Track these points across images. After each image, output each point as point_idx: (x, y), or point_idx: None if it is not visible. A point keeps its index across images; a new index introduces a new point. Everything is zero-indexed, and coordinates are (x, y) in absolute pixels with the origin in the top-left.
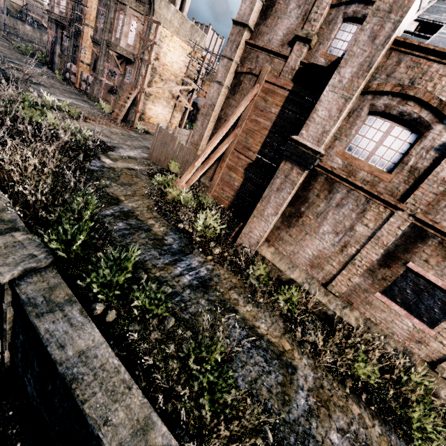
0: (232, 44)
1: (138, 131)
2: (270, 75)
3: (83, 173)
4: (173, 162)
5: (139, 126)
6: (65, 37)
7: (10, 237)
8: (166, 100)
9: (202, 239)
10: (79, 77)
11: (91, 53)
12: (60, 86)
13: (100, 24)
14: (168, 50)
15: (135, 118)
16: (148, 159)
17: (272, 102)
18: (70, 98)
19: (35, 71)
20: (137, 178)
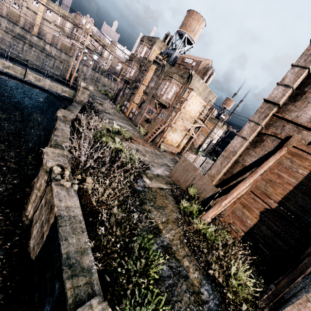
0: (260, 114)
1: (159, 149)
2: (300, 143)
3: (134, 195)
4: (193, 188)
5: (162, 146)
6: (127, 88)
7: (89, 308)
8: (181, 131)
9: (233, 297)
10: (129, 109)
11: (140, 98)
12: (118, 114)
13: (151, 84)
14: (191, 103)
15: (160, 140)
16: (169, 177)
17: (300, 164)
18: (123, 123)
19: (107, 104)
20: (166, 199)
